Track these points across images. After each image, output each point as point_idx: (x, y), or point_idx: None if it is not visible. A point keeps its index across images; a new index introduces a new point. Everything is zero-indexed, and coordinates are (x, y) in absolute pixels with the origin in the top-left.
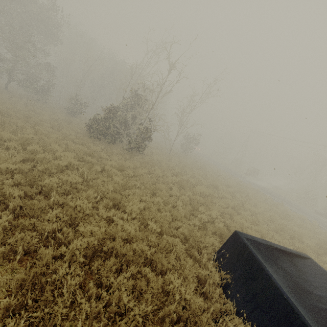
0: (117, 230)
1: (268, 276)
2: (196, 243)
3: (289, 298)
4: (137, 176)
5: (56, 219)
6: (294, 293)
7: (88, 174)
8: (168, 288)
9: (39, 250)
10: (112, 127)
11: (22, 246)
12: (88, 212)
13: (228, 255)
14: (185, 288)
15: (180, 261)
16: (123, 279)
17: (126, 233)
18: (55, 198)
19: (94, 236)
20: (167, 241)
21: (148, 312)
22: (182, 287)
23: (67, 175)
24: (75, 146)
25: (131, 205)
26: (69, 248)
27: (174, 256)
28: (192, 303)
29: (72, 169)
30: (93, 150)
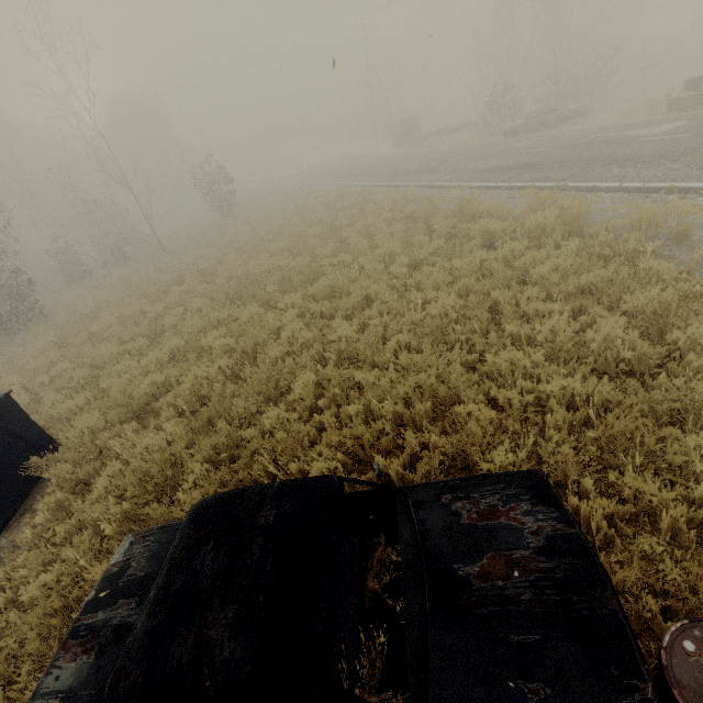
0: None
1: None
2: None
3: None
4: None
5: None
6: None
7: None
8: None
9: None
10: None
11: None
12: None
13: None
14: None
15: None
16: None
17: None
18: None
19: None
20: None
21: None
22: None
23: None
24: None
25: None
26: None
27: None
28: None
29: None
30: None
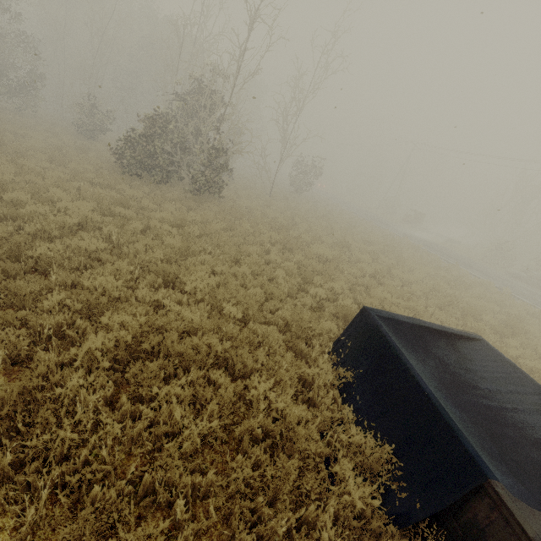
0: (169, 319)
1: (405, 367)
2: (303, 332)
3: (433, 394)
4: (208, 234)
5: (62, 309)
6: (446, 389)
7: (119, 236)
8: (253, 397)
9: (34, 355)
10: (158, 152)
11: (6, 351)
12: (118, 294)
13: (351, 344)
14: (279, 394)
15: (272, 358)
16: (175, 387)
17: (188, 324)
18: (59, 277)
19: (128, 330)
20: (255, 331)
21: (216, 429)
22: (272, 392)
23: (80, 239)
24: (95, 191)
25: (194, 280)
26: (83, 349)
27: (265, 351)
28: (288, 413)
29: (92, 230)
30: (129, 196)
